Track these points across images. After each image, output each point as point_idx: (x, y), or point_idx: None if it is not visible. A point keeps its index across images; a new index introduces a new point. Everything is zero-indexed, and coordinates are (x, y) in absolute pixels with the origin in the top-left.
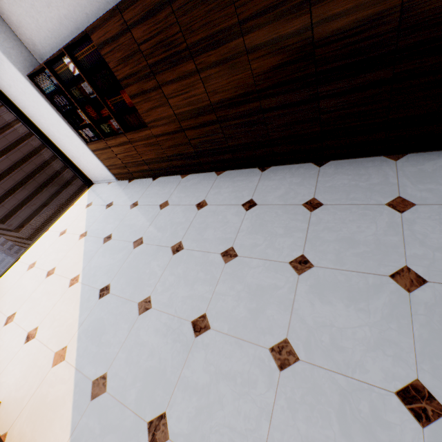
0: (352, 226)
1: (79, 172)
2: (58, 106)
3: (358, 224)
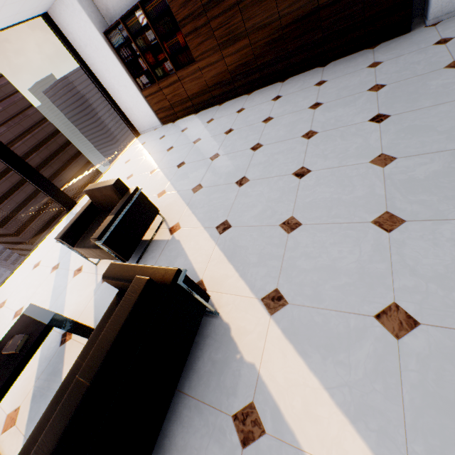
0: (346, 82)
1: (129, 123)
2: (122, 58)
3: (349, 80)
